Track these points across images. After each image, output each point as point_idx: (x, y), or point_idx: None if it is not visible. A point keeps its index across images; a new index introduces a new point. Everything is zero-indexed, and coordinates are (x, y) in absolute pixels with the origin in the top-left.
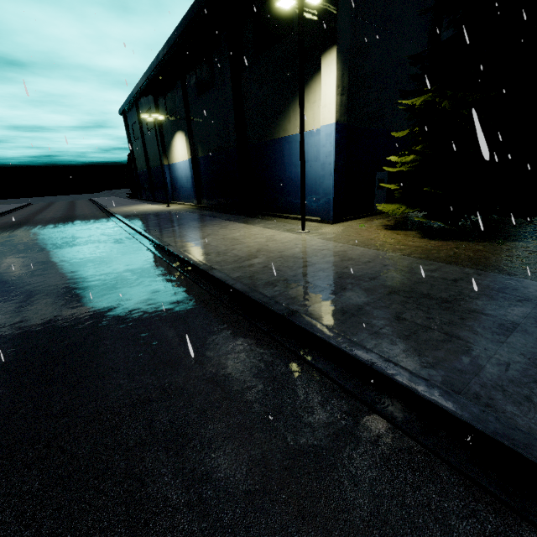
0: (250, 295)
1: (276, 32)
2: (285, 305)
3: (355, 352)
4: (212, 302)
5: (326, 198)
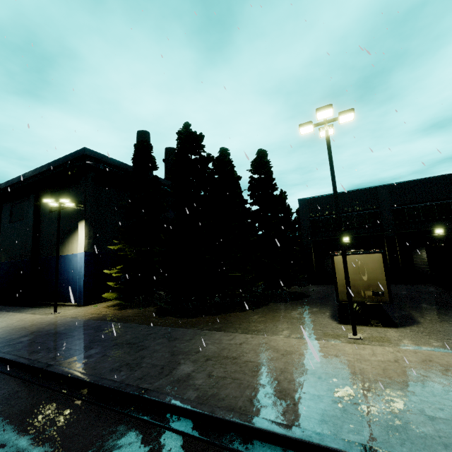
0: None
1: (62, 204)
2: None
3: None
4: None
5: (80, 291)
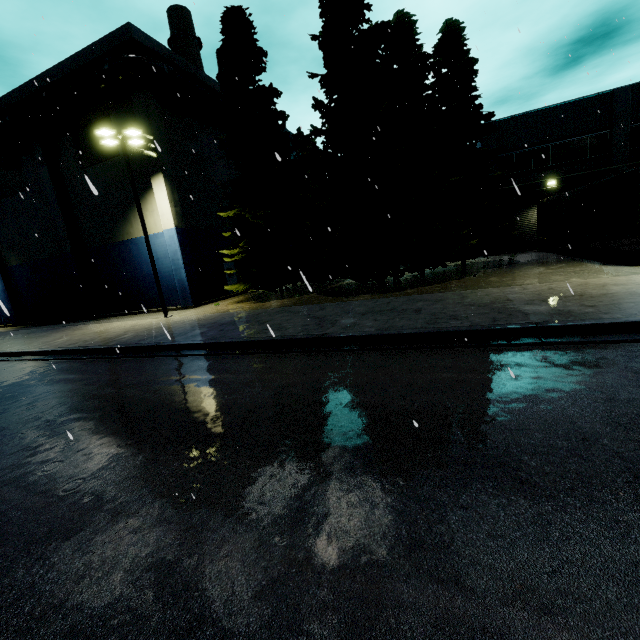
0: (129, 346)
1: (101, 152)
2: (156, 342)
3: (195, 342)
4: (97, 360)
5: (183, 287)
